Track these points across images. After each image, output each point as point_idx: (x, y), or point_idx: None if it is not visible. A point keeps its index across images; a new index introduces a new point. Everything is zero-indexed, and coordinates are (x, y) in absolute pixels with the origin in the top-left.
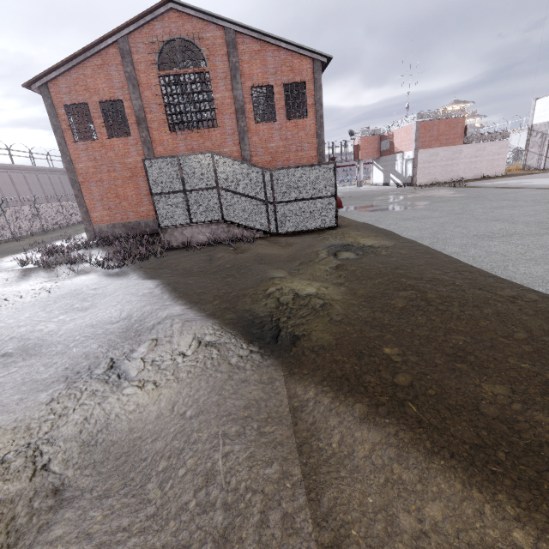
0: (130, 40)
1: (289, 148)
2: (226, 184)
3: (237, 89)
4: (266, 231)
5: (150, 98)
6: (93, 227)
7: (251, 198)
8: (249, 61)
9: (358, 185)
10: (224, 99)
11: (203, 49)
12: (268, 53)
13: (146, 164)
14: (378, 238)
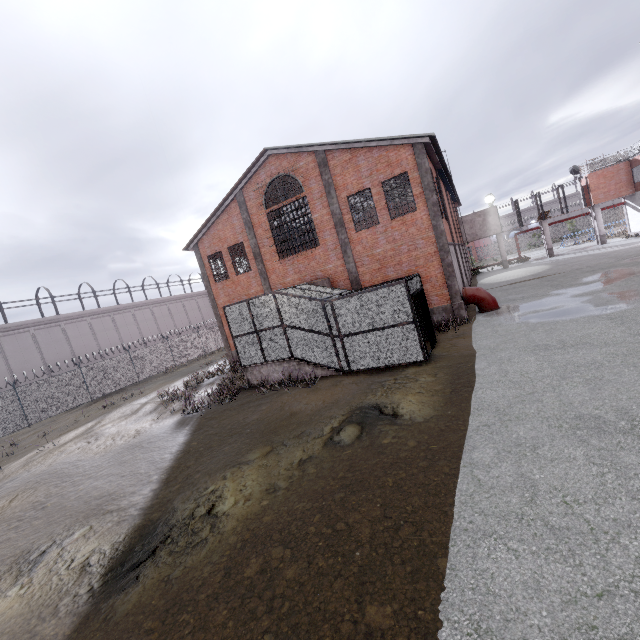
0: (244, 192)
1: (399, 250)
2: (290, 321)
3: (333, 204)
4: (337, 368)
5: (262, 234)
6: (231, 353)
7: (315, 333)
8: (341, 173)
9: (599, 242)
10: (322, 216)
11: (299, 177)
12: (359, 158)
13: (226, 311)
14: (434, 397)
